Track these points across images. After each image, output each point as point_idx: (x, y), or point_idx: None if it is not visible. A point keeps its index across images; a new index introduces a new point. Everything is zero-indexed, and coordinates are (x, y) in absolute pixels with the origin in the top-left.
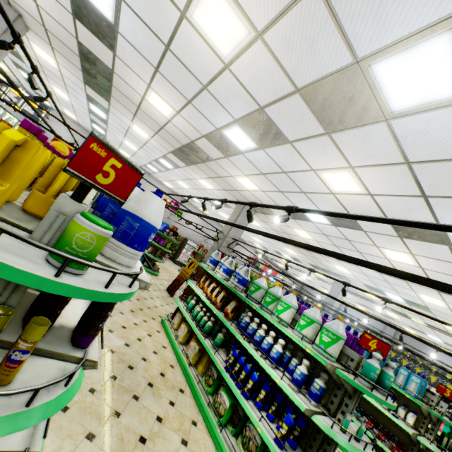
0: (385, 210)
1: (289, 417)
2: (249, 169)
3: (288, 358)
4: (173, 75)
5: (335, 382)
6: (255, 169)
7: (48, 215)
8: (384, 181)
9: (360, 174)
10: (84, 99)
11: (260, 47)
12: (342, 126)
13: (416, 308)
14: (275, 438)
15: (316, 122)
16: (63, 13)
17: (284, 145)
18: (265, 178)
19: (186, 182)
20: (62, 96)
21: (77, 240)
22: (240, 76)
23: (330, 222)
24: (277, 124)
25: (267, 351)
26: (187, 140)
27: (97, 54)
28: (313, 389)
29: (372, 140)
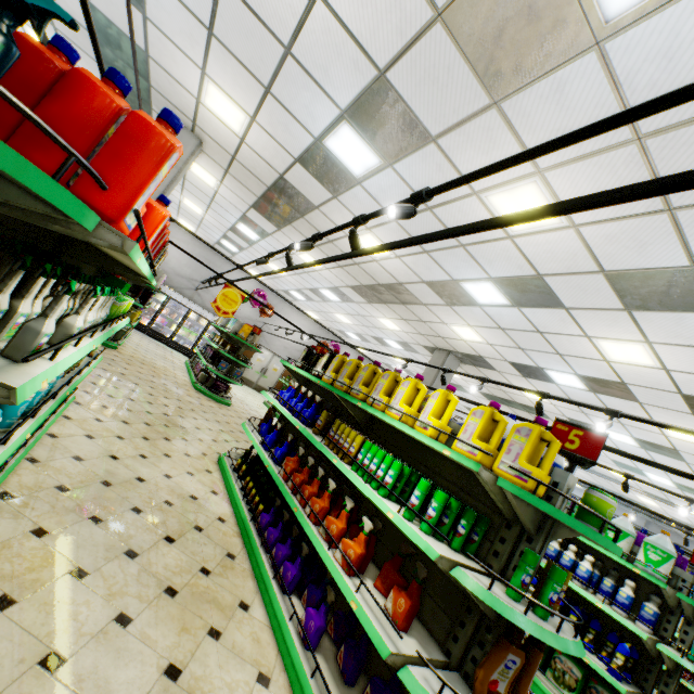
0: (683, 386)
1: (623, 646)
2: (481, 321)
3: (597, 577)
4: (418, 229)
5: (664, 606)
6: (490, 323)
7: (563, 490)
8: (691, 360)
9: (658, 350)
10: (233, 218)
11: (569, 234)
12: (651, 308)
13: (692, 496)
14: (609, 670)
15: (615, 299)
16: (280, 155)
17: (554, 309)
18: (503, 333)
19: (352, 317)
20: (192, 208)
21: (608, 514)
22: (525, 247)
23: (588, 387)
24: (554, 291)
25: (569, 569)
26: (392, 280)
27: (304, 191)
28: (645, 614)
29: (689, 324)
